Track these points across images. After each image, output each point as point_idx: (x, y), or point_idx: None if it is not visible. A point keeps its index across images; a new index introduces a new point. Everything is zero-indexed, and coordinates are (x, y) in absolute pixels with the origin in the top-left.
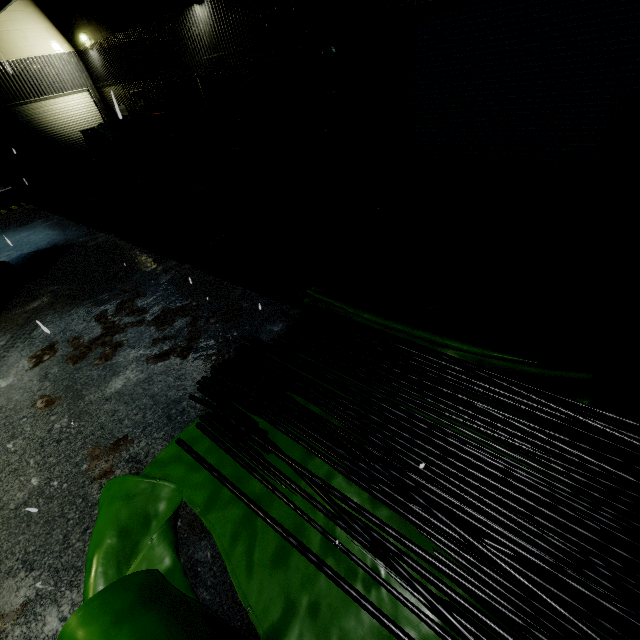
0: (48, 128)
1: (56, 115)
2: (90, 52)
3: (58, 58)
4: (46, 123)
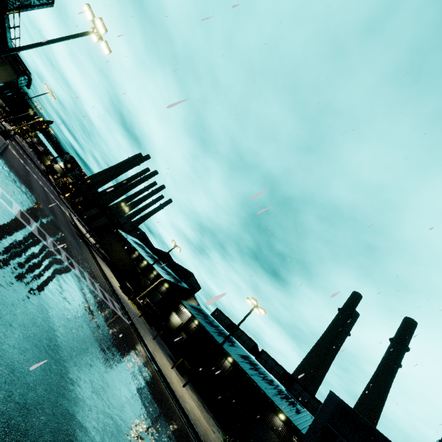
0: (171, 319)
1: (174, 319)
2: (193, 323)
3: (187, 315)
4: (172, 318)
